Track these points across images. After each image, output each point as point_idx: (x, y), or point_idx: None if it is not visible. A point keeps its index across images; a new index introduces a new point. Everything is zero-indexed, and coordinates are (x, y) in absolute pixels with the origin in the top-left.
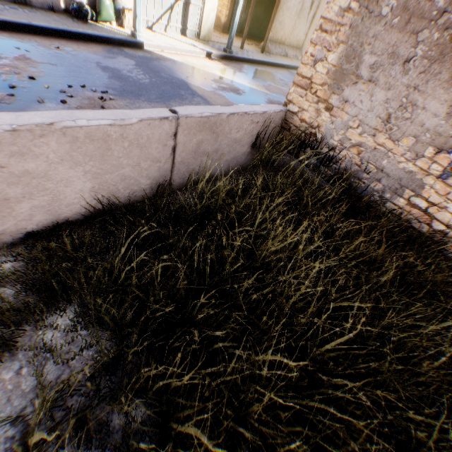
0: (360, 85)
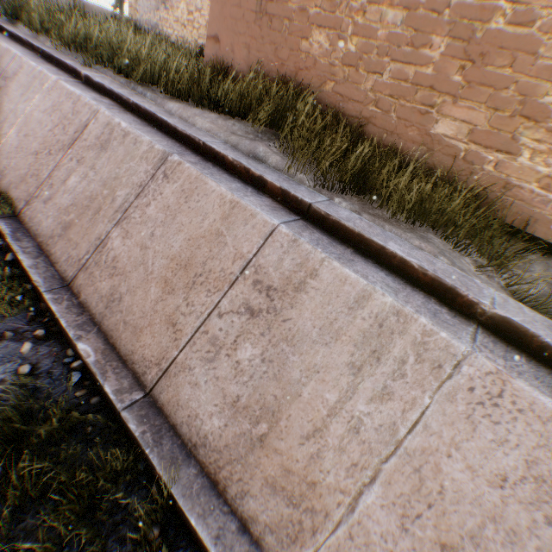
0: (141, 1)
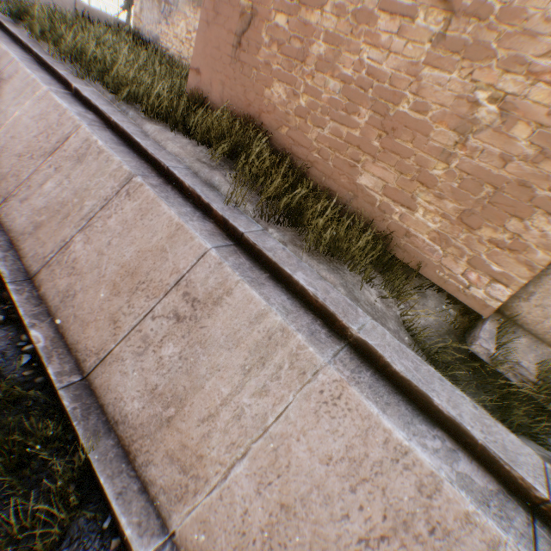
0: (145, 12)
